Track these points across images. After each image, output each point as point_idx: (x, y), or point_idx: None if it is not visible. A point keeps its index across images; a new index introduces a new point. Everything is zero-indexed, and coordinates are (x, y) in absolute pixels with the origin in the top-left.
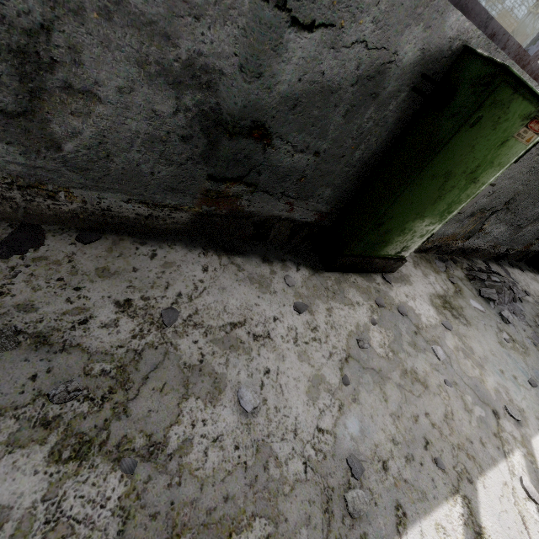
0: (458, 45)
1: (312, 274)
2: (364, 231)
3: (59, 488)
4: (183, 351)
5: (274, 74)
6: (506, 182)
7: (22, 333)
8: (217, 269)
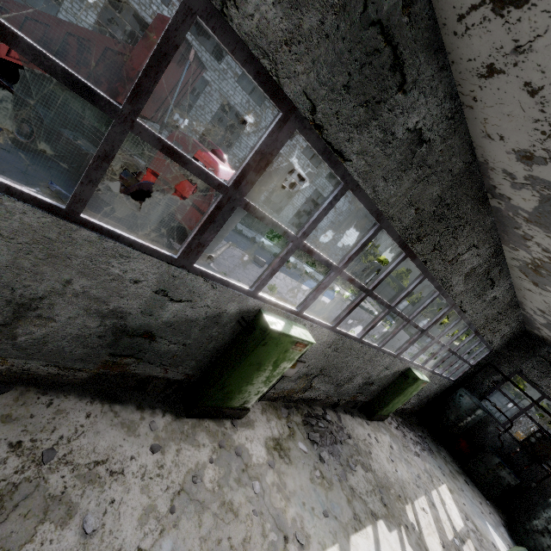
0: (257, 308)
1: (175, 419)
2: (212, 391)
3: None
4: (51, 484)
5: (160, 314)
6: (314, 360)
7: None
8: (98, 415)
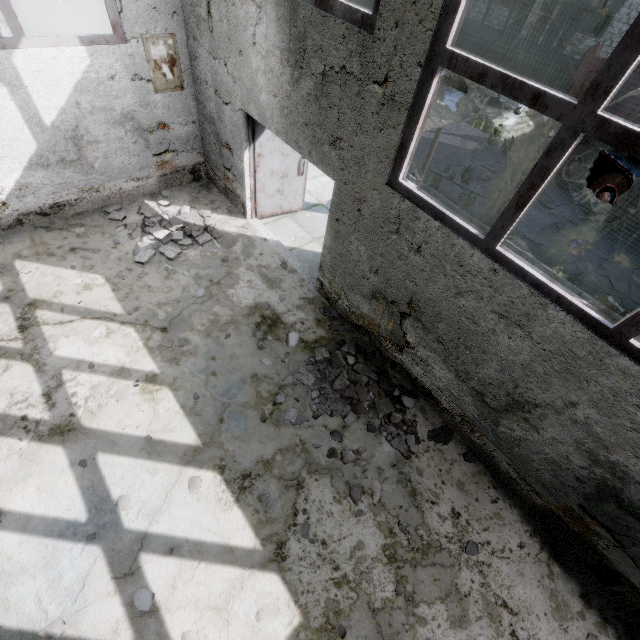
0: None
1: None
2: None
3: (377, 561)
4: (461, 576)
5: None
6: None
7: (410, 482)
8: (531, 555)
